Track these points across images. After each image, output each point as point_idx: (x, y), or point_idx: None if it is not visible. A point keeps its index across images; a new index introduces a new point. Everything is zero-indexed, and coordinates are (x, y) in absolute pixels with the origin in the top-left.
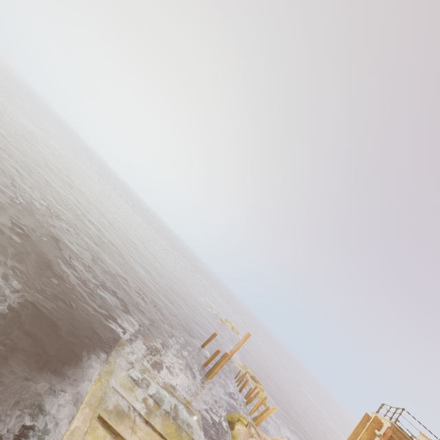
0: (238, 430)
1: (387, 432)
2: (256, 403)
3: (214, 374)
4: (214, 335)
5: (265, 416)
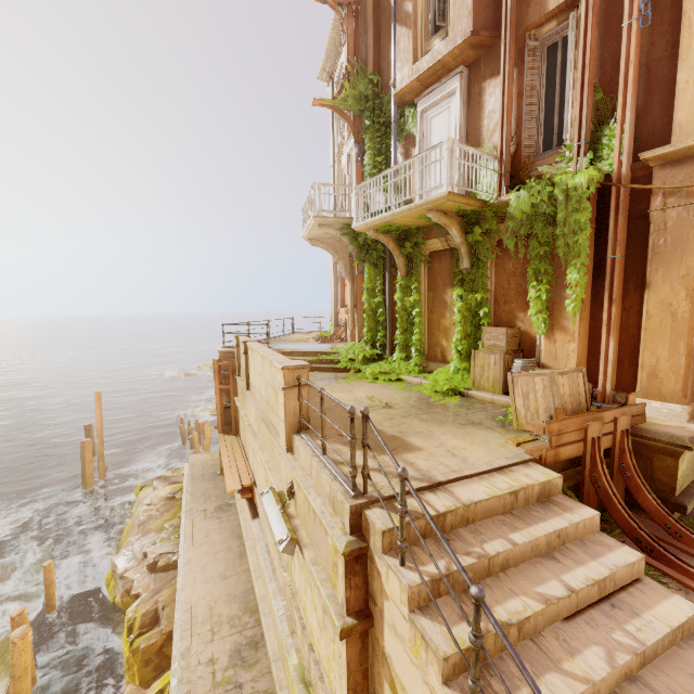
0: (138, 500)
1: (215, 366)
2: (194, 439)
3: (102, 472)
4: (88, 430)
5: (206, 443)
